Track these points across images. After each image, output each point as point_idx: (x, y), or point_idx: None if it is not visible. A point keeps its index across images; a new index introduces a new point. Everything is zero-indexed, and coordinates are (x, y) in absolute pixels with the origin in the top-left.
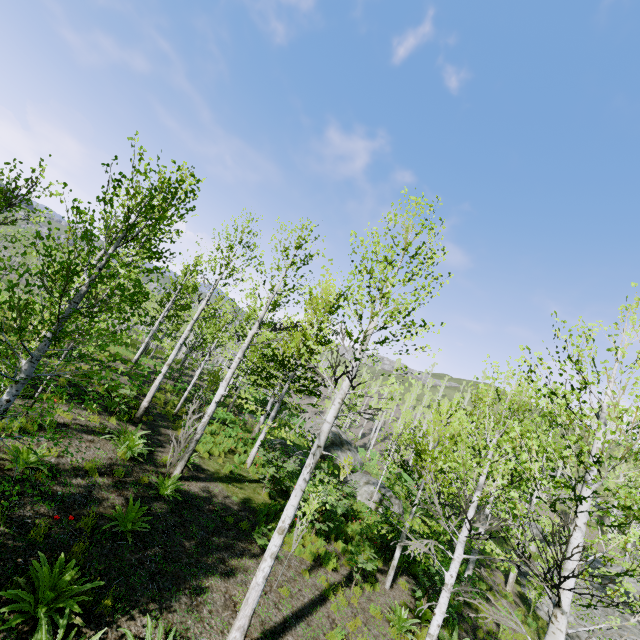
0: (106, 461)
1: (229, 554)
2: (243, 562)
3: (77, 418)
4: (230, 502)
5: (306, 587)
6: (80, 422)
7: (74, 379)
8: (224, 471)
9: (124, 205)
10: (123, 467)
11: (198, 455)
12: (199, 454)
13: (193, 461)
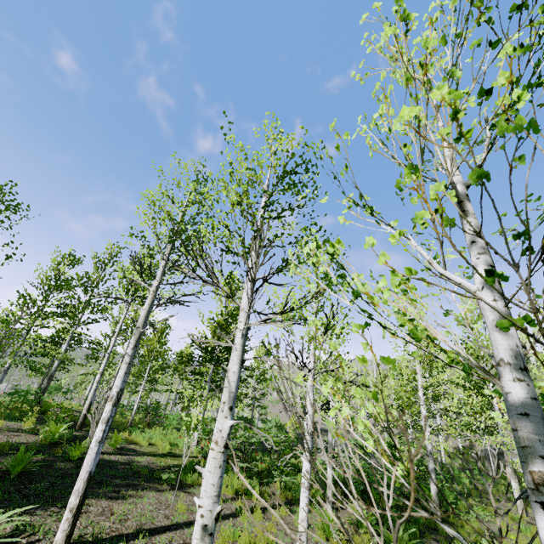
0: (25, 444)
1: (128, 489)
2: (142, 493)
3: (11, 425)
4: (154, 465)
5: None
6: (13, 427)
7: (21, 406)
8: (161, 452)
9: (52, 269)
10: (38, 443)
11: (137, 445)
12: (138, 444)
13: (127, 447)
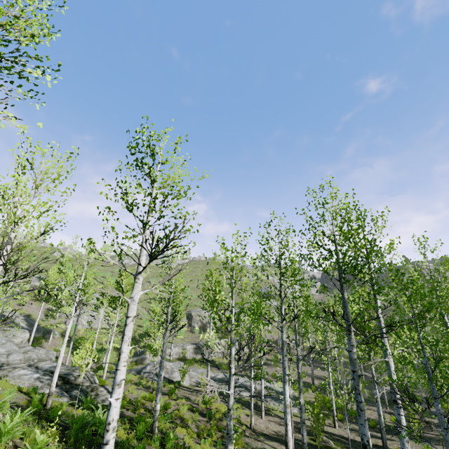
0: None
1: None
2: None
3: None
4: None
5: None
6: None
7: None
8: None
9: None
10: None
11: None
12: None
13: None
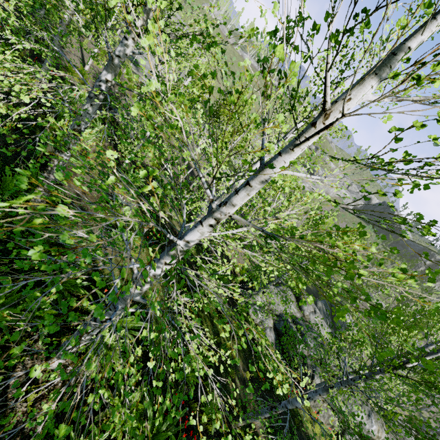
0: None
1: None
2: None
3: None
4: None
5: (75, 43)
6: None
7: None
8: None
9: None
10: None
11: None
12: None
13: None
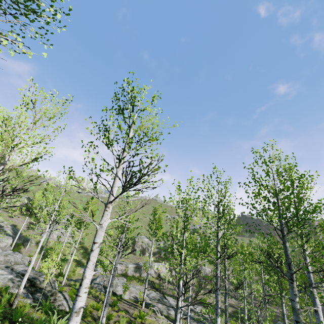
0: None
1: None
2: None
3: None
4: None
5: None
6: None
7: None
8: None
9: None
10: None
11: None
12: None
13: None
